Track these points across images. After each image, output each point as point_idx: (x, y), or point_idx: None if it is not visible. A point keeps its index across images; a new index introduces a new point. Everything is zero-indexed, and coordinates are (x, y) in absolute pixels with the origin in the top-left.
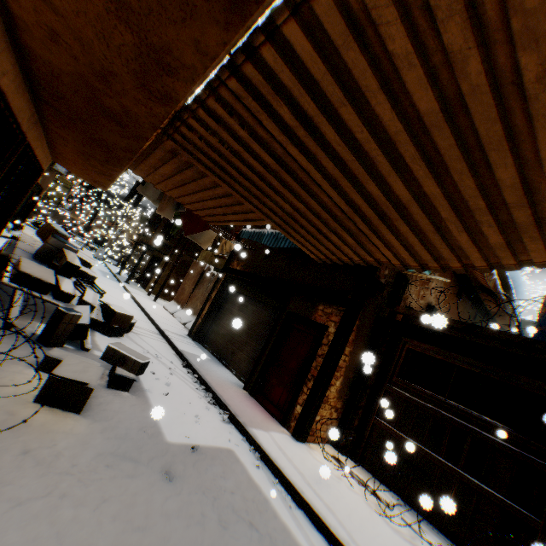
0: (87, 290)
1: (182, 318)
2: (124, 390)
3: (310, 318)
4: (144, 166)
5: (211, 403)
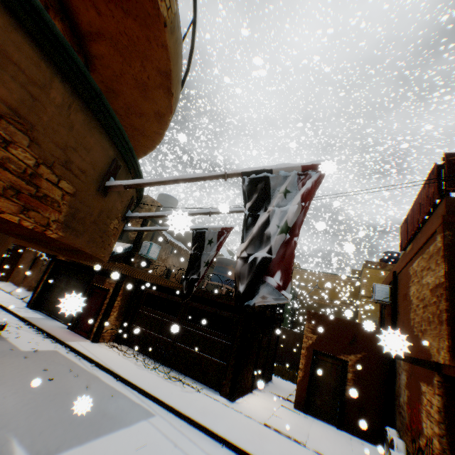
0: None
1: (21, 295)
2: None
3: (103, 286)
4: None
5: (46, 337)
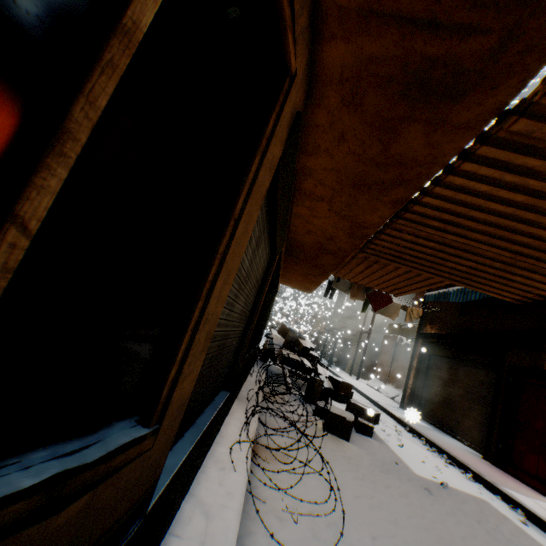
0: (317, 366)
1: (389, 393)
2: (368, 435)
3: (538, 368)
4: (343, 270)
5: (447, 461)
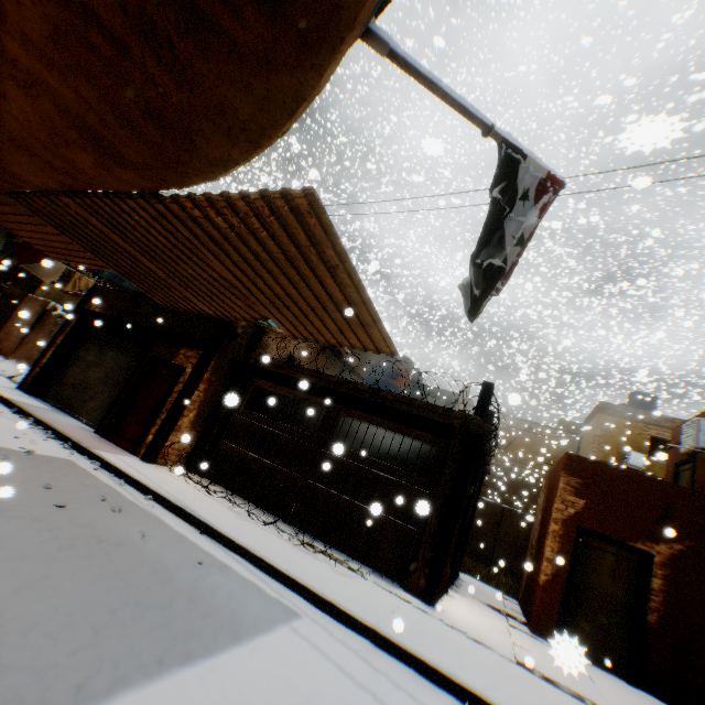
0: None
1: (10, 371)
2: None
3: (172, 361)
4: None
5: (52, 437)
